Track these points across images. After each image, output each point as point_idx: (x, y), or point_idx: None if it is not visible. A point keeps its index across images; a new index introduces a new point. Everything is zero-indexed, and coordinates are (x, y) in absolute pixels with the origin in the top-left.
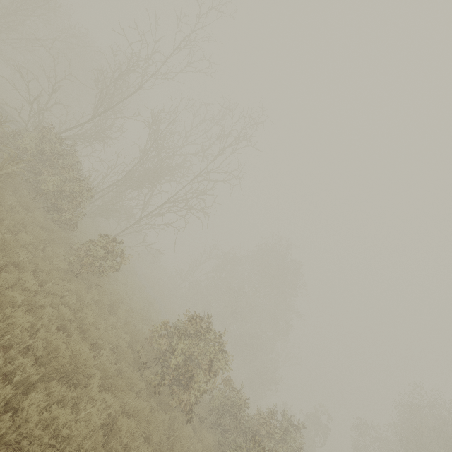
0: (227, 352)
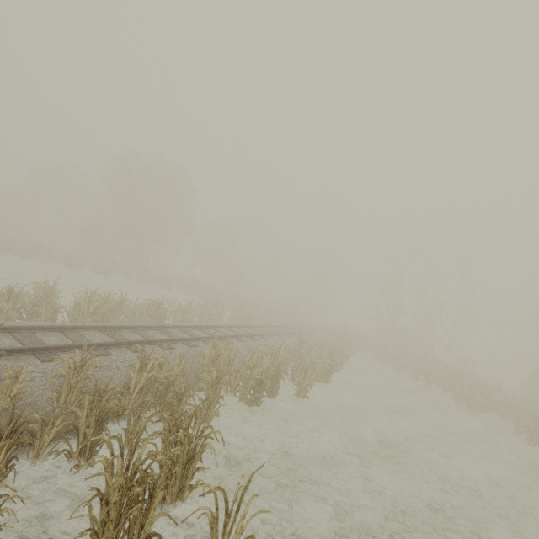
0: None
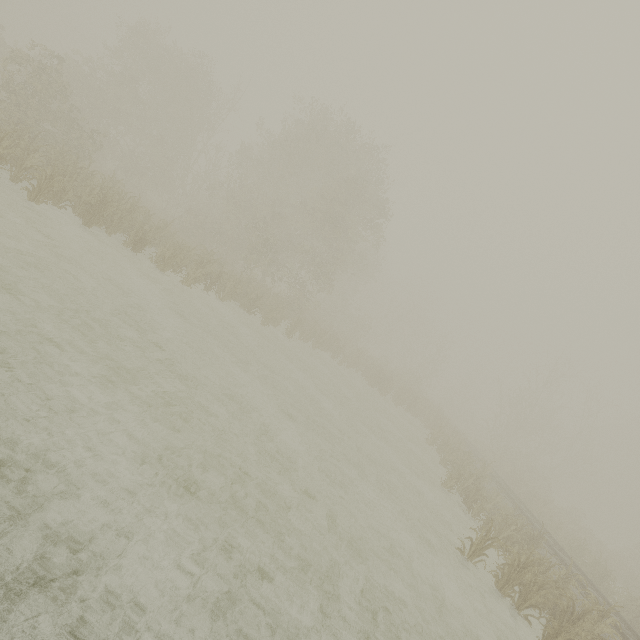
0: None
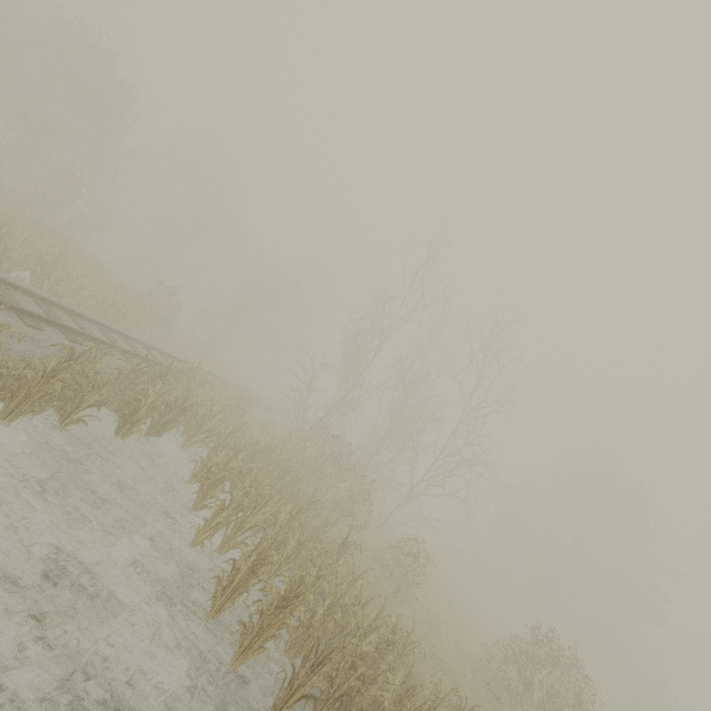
0: (593, 682)
